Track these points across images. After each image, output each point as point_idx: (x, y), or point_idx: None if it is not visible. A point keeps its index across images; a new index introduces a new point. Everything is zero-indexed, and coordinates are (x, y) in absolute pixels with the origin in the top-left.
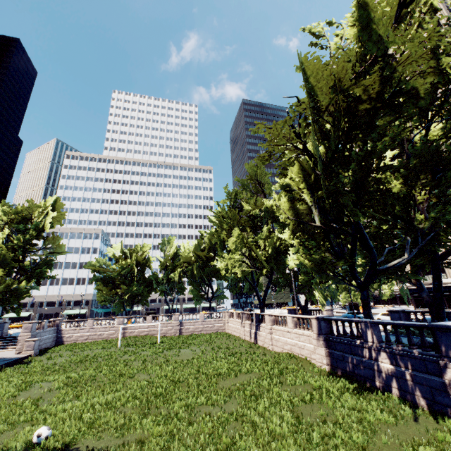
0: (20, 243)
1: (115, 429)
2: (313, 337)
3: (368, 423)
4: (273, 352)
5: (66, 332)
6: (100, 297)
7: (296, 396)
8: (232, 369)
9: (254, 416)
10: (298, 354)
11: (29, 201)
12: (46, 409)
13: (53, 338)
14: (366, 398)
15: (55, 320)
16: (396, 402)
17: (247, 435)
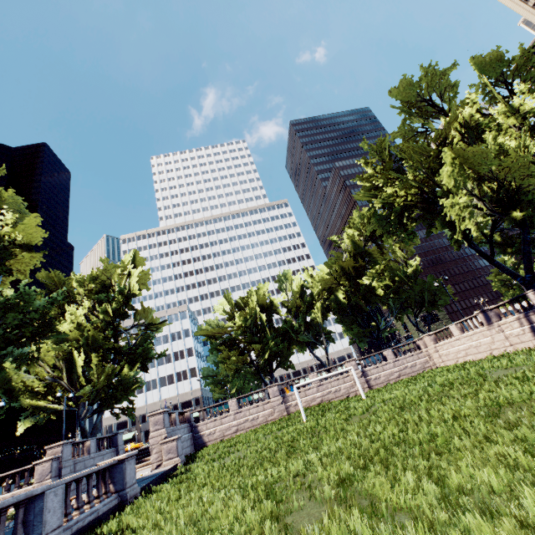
0: (107, 318)
1: None
2: None
3: None
4: None
5: (204, 427)
6: (230, 368)
7: None
8: None
9: None
10: None
11: (104, 260)
12: None
13: (190, 440)
14: None
15: (183, 413)
16: None
17: None
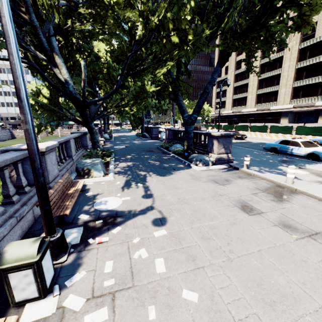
0: None
1: None
2: None
3: None
4: None
5: (15, 133)
6: None
7: None
8: None
9: None
10: None
11: None
12: None
13: (9, 135)
14: None
15: (6, 127)
16: None
17: None
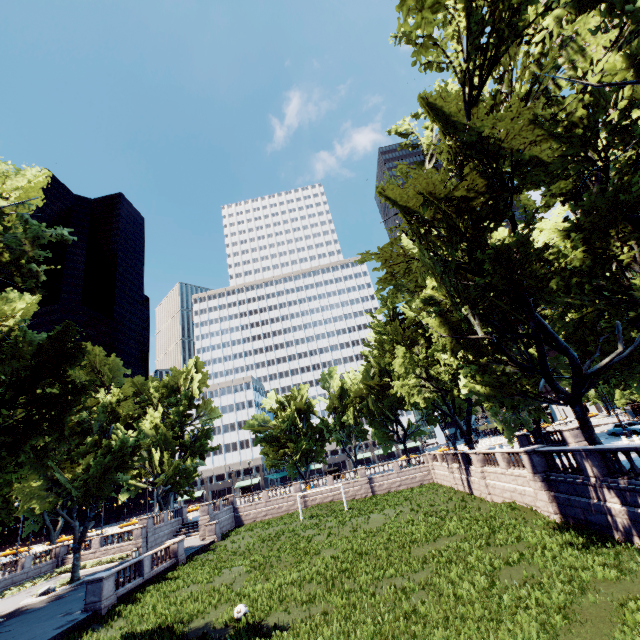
0: (175, 418)
1: (302, 604)
2: (529, 478)
3: (579, 581)
4: (491, 504)
5: (243, 509)
6: (268, 462)
7: (498, 558)
8: (431, 533)
9: (443, 583)
10: (521, 502)
11: (173, 370)
12: (240, 590)
13: (231, 519)
14: (590, 552)
15: (228, 498)
16: (635, 554)
17: (431, 602)
